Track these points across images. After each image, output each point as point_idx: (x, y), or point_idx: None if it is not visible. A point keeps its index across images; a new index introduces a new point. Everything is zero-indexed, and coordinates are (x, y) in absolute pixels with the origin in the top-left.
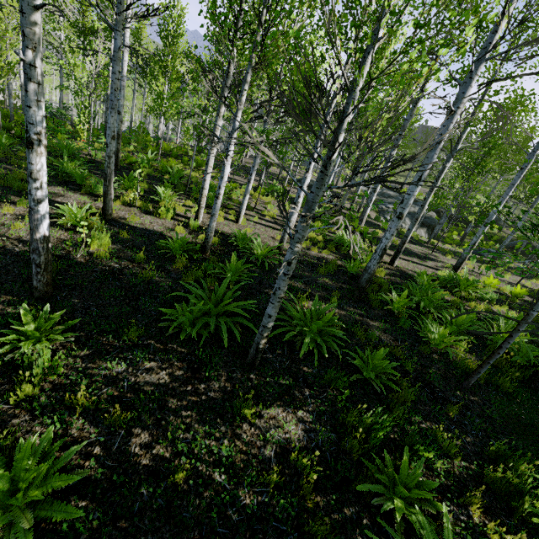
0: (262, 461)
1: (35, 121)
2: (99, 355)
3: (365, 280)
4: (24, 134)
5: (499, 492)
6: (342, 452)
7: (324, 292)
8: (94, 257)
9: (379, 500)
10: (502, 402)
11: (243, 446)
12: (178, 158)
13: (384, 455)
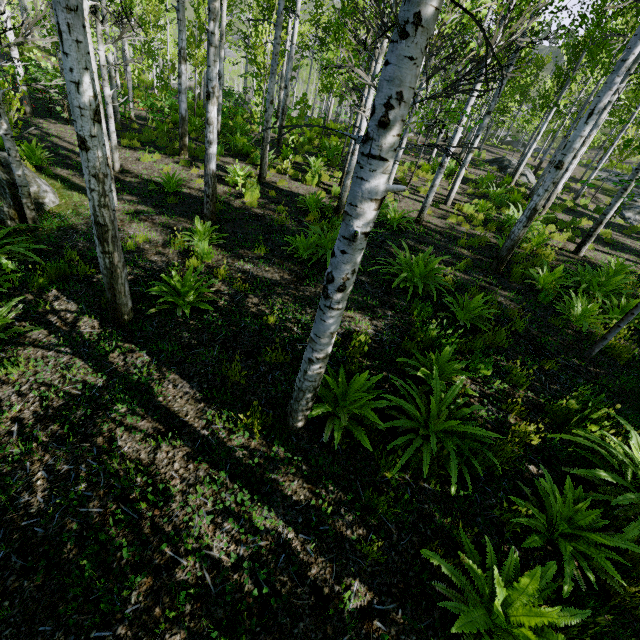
0: None
1: (212, 78)
2: (237, 258)
3: (507, 248)
4: None
5: (557, 419)
6: (401, 350)
7: (454, 259)
8: (246, 205)
9: (413, 371)
10: (635, 380)
11: None
12: (343, 138)
13: None
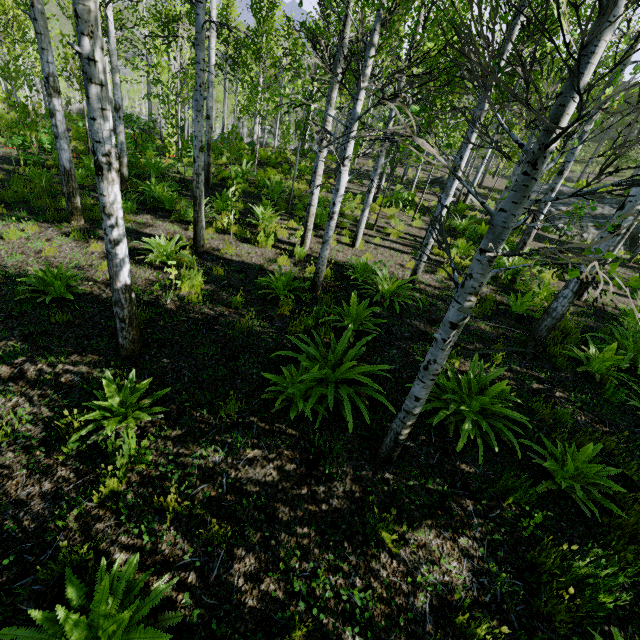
0: (412, 618)
1: (102, 138)
2: (193, 437)
3: (547, 327)
4: None
5: None
6: (536, 616)
7: (480, 344)
8: (186, 302)
9: None
10: None
11: (383, 591)
12: (277, 167)
13: (608, 628)
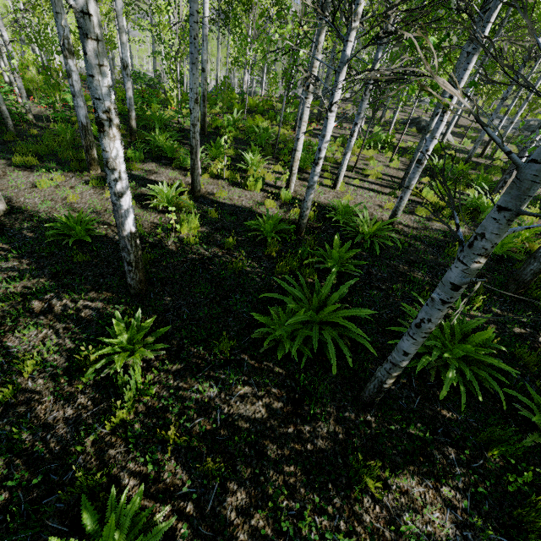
0: None
1: (101, 95)
2: (191, 372)
3: (532, 271)
4: (124, 110)
5: None
6: None
7: None
8: (184, 243)
9: None
10: None
11: (366, 536)
12: (264, 114)
13: None
